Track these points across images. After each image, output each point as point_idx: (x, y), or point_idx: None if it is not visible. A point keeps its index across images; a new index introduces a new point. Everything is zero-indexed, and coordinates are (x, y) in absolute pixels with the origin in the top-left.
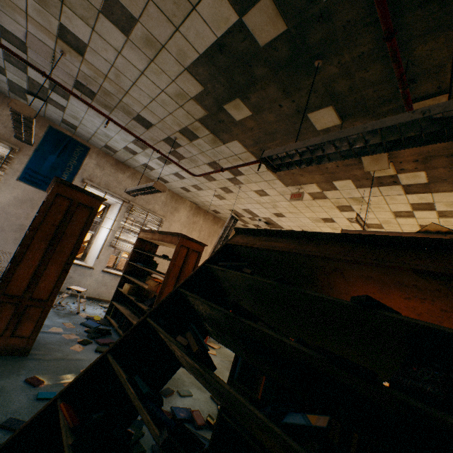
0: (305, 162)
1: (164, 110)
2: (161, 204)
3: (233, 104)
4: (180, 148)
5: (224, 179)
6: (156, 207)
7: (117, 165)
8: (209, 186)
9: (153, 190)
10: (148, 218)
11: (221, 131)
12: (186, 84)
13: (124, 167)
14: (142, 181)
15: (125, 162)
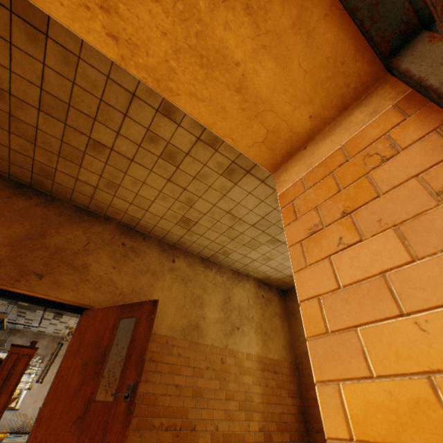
0: (3, 326)
1: (5, 308)
2: (44, 347)
3: (20, 302)
4: (27, 317)
5: (59, 322)
6: (39, 350)
7: (11, 331)
8: (61, 327)
9: (3, 344)
10: (33, 359)
11: (29, 308)
12: (2, 301)
13: (17, 331)
14: (29, 336)
15: (16, 328)
